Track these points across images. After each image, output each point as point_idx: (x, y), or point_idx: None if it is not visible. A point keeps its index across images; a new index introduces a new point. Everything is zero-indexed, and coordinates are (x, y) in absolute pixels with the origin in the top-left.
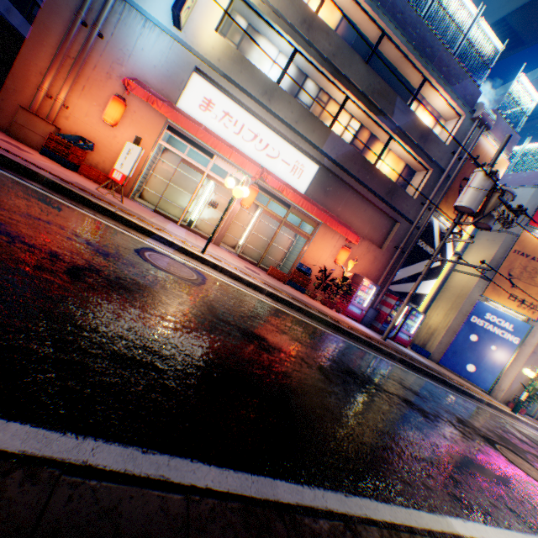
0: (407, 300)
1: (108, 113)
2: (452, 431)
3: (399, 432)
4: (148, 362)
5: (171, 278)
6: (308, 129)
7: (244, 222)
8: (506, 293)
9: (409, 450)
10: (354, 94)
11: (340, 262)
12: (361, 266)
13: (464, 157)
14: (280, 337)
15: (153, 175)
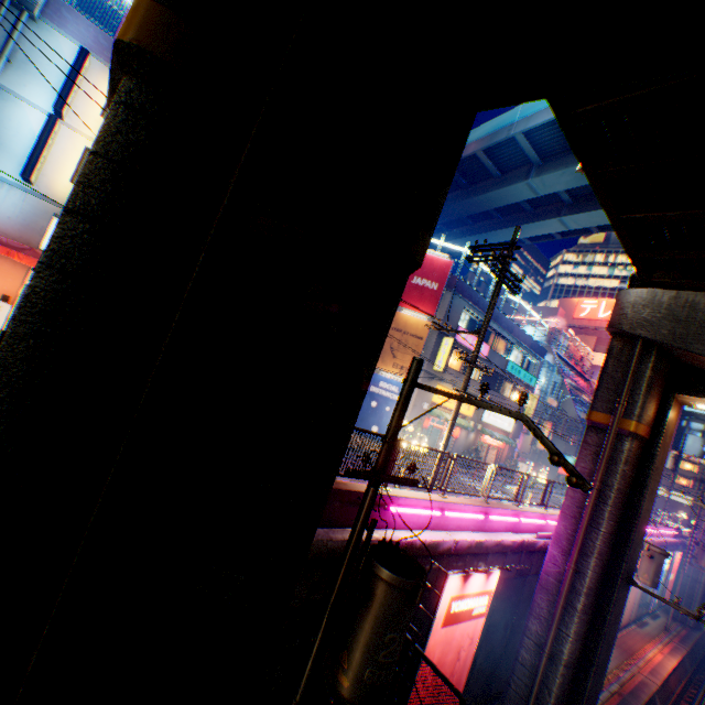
0: None
1: None
2: None
3: None
4: None
5: None
6: None
7: None
8: (392, 363)
9: None
10: None
11: None
12: None
13: None
14: None
15: None
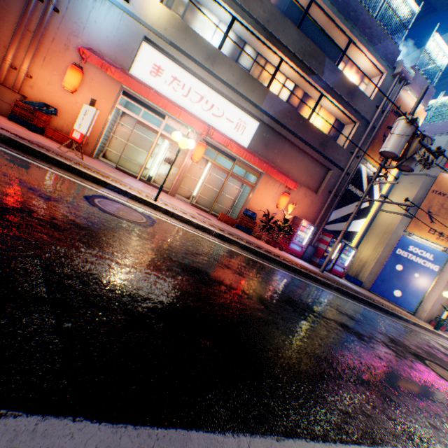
0: (340, 237)
1: (67, 81)
2: (386, 351)
3: (337, 357)
4: (56, 300)
5: (116, 220)
6: (248, 89)
7: (196, 175)
8: (426, 228)
9: (347, 374)
10: (287, 56)
11: (281, 207)
12: (299, 209)
13: (387, 110)
14: (222, 271)
15: (114, 137)
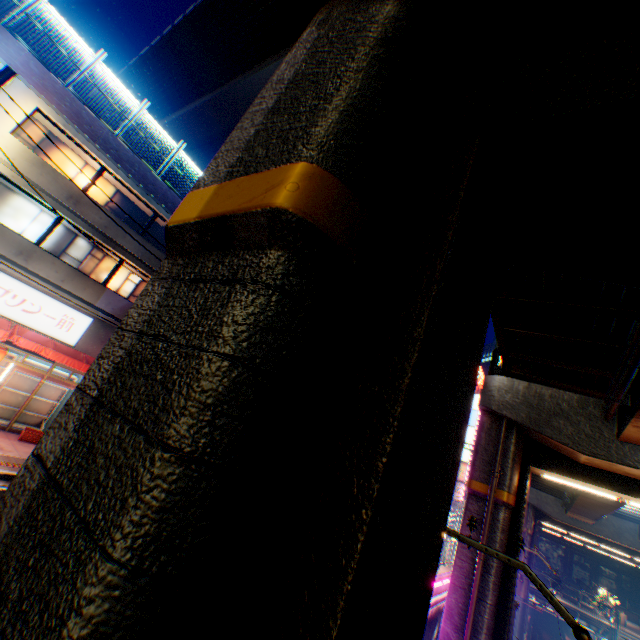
0: None
1: None
2: None
3: None
4: None
5: None
6: (79, 286)
7: None
8: None
9: None
10: (131, 259)
11: None
12: None
13: None
14: None
15: None
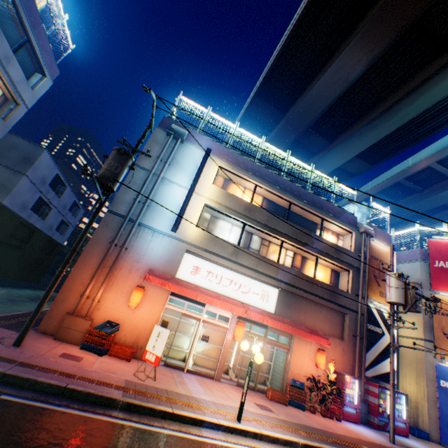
0: (392, 391)
1: (133, 300)
2: None
3: None
4: None
5: None
6: (264, 266)
7: (230, 344)
8: None
9: None
10: (286, 238)
11: (322, 365)
12: (335, 360)
13: (367, 256)
14: None
15: None
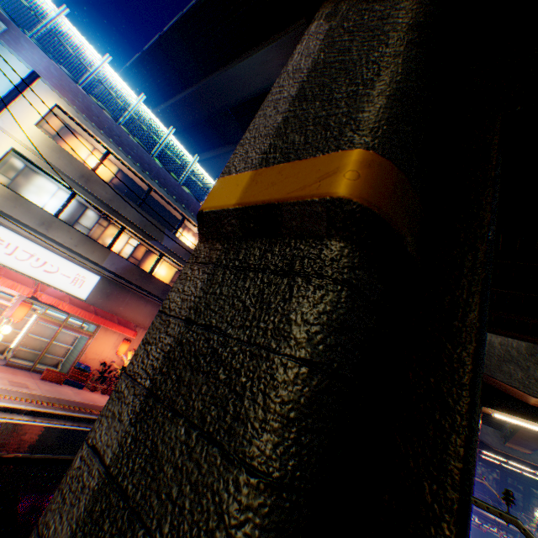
0: None
1: None
2: None
3: None
4: None
5: None
6: (89, 250)
7: (18, 324)
8: None
9: None
10: (131, 226)
11: (122, 353)
12: None
13: None
14: None
15: None
